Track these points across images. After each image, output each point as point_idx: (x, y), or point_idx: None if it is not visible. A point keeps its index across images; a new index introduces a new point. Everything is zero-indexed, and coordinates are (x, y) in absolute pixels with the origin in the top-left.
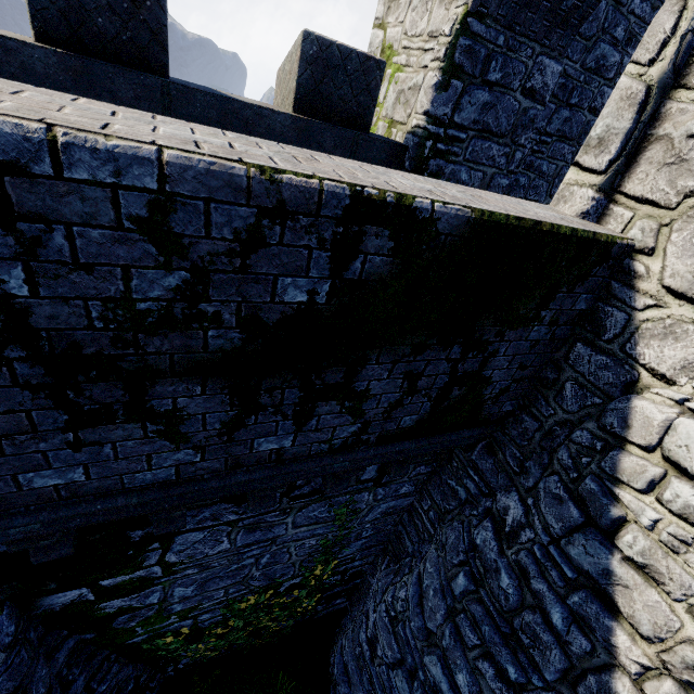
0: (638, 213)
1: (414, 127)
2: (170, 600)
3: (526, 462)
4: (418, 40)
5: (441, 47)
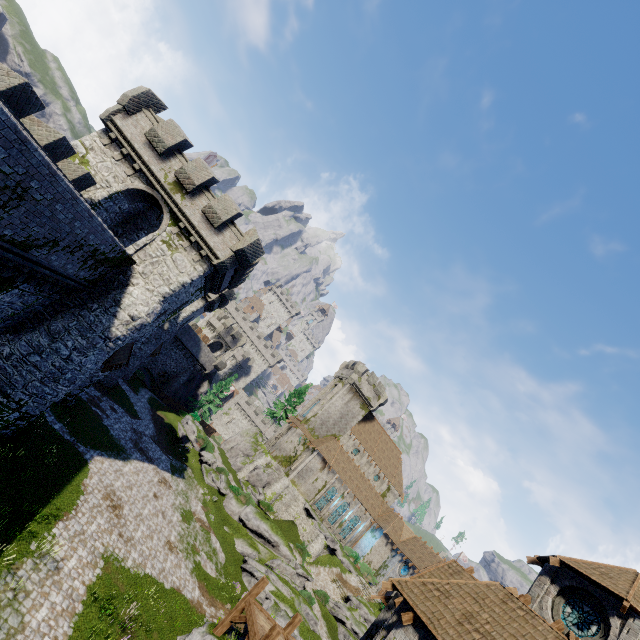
0: (139, 259)
1: (93, 200)
2: None
3: (100, 297)
4: (102, 175)
5: (112, 192)
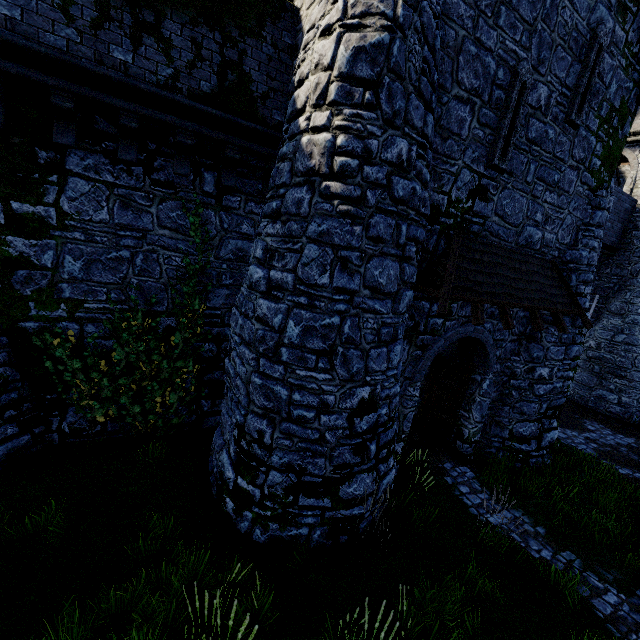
0: None
1: None
2: (61, 272)
3: None
4: None
5: None
